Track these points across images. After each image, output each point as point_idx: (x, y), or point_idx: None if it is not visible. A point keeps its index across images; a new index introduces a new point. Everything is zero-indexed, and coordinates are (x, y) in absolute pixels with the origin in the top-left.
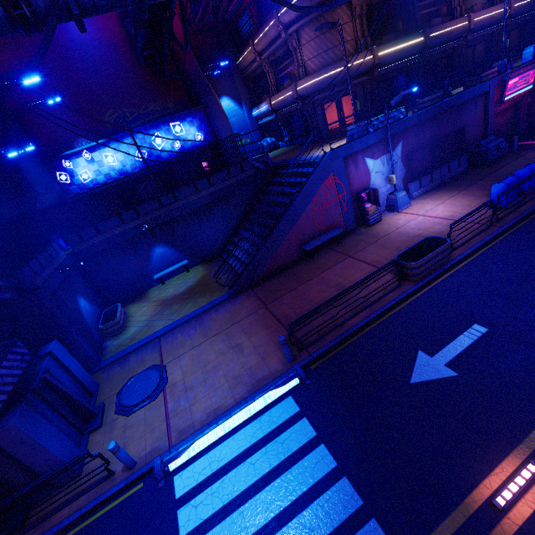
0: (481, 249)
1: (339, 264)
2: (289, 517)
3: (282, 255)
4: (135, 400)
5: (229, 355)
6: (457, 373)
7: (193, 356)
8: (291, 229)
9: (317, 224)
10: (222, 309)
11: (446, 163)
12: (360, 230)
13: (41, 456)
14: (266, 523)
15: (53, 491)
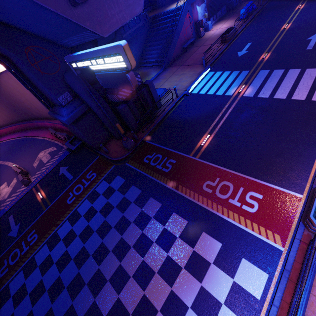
0: (242, 31)
1: (199, 49)
2: (226, 79)
3: (176, 51)
4: (160, 94)
5: (182, 76)
6: (248, 51)
7: (168, 82)
8: (178, 39)
9: (185, 37)
10: (164, 73)
11: (220, 9)
12: (198, 39)
13: (156, 95)
14: (222, 82)
15: (157, 110)
